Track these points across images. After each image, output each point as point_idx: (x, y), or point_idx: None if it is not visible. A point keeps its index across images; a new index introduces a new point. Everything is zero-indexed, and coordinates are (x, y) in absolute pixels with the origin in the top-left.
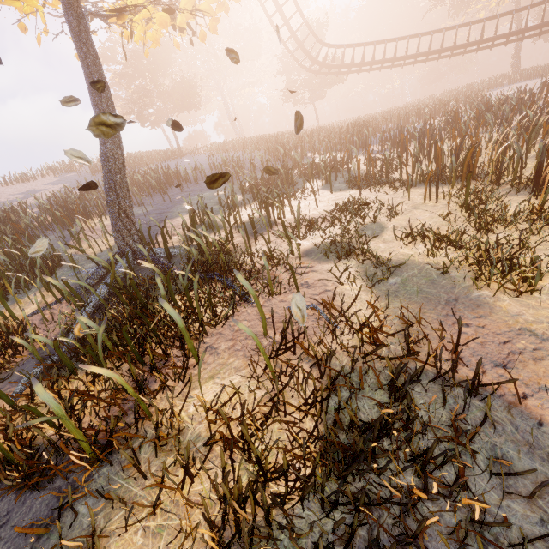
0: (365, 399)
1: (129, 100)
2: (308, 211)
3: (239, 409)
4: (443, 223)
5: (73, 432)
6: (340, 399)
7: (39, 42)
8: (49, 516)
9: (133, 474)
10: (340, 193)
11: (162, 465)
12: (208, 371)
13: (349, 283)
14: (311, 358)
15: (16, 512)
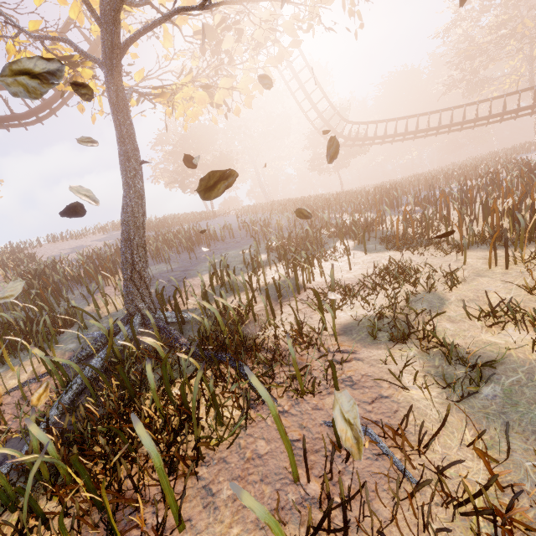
0: None
1: (174, 172)
2: (341, 274)
3: None
4: (529, 297)
5: None
6: None
7: (93, 121)
8: None
9: None
10: (376, 254)
11: None
12: None
13: (415, 386)
14: None
15: None
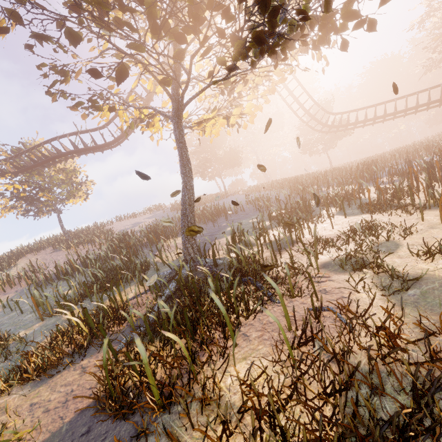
0: (386, 400)
1: (197, 166)
2: (324, 232)
3: (266, 388)
4: None
5: (151, 379)
6: (356, 390)
7: (157, 144)
8: (129, 441)
9: (185, 424)
10: (354, 217)
11: (205, 422)
12: (242, 353)
13: (365, 292)
14: (330, 354)
15: (110, 433)
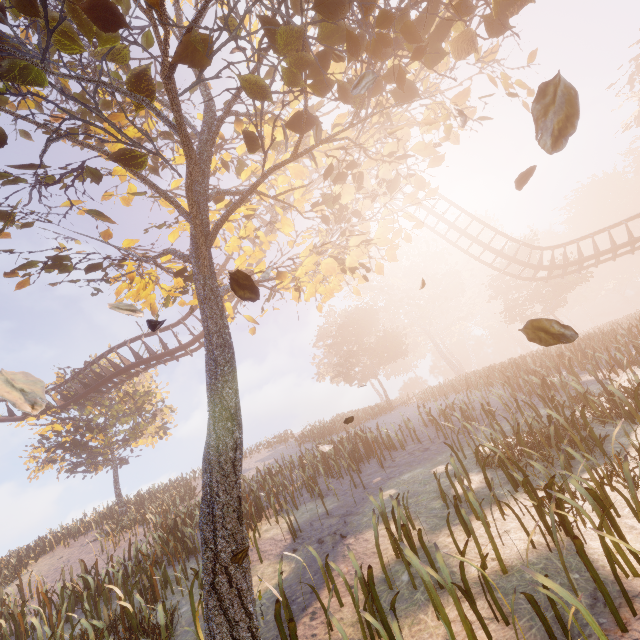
0: None
1: (337, 364)
2: None
3: None
4: None
5: None
6: None
7: None
8: None
9: None
10: None
11: None
12: None
13: None
14: None
15: None
